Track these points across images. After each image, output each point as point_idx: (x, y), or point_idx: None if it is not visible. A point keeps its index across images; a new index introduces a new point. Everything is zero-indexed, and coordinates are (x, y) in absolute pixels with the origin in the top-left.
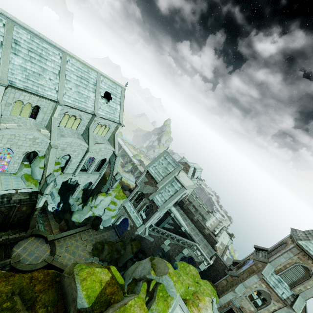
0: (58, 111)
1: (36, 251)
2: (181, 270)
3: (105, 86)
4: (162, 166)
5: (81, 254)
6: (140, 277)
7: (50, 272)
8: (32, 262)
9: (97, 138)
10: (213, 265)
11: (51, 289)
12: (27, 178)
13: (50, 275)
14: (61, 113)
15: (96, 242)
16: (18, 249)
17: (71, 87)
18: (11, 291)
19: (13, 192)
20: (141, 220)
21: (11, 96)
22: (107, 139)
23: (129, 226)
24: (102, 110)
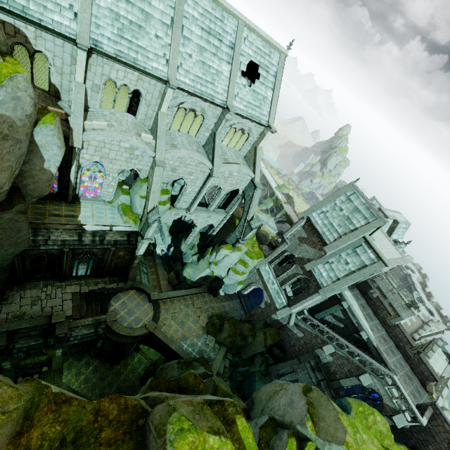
0: (169, 101)
1: (136, 310)
2: (358, 418)
3: (251, 50)
4: (340, 213)
5: (191, 327)
6: (282, 420)
7: (130, 405)
8: (131, 324)
9: (226, 153)
10: None
11: (127, 441)
12: (124, 211)
13: (128, 410)
14: (174, 105)
15: (213, 314)
16: (116, 302)
17: (191, 52)
18: (61, 436)
19: (107, 229)
20: (284, 299)
21: (97, 72)
22: (243, 155)
23: (263, 302)
24: (240, 100)
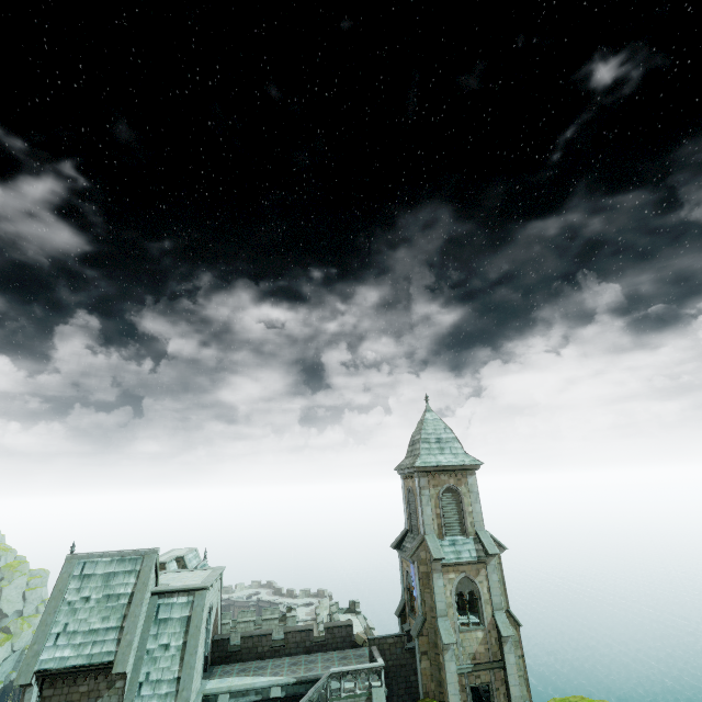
0: None
1: None
2: None
3: None
4: (90, 604)
5: None
6: None
7: None
8: None
9: None
10: (387, 669)
11: None
12: None
13: None
14: None
15: None
16: None
17: None
18: None
19: None
20: None
21: None
22: None
23: None
24: None
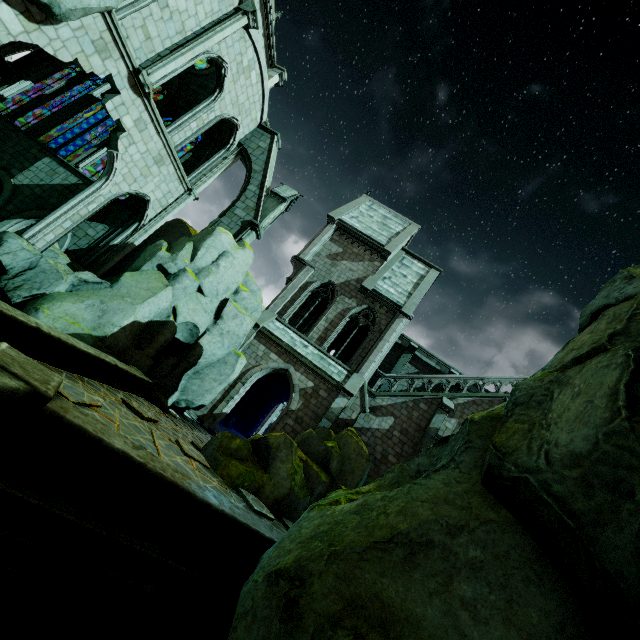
0: None
1: None
2: None
3: None
4: (373, 219)
5: (181, 464)
6: None
7: None
8: None
9: None
10: None
11: None
12: None
13: None
14: None
15: (196, 445)
16: None
17: None
18: None
19: None
20: (339, 365)
21: None
22: None
23: (296, 395)
24: None
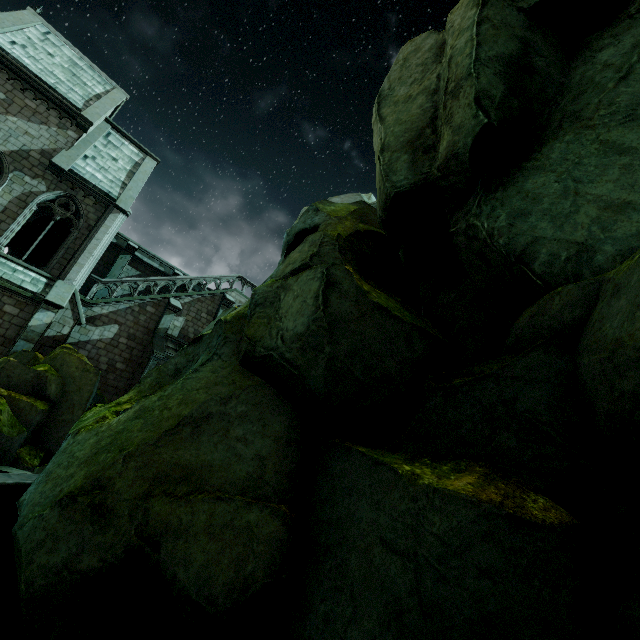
0: None
1: None
2: None
3: None
4: (54, 60)
5: None
6: None
7: None
8: None
9: None
10: None
11: None
12: None
13: None
14: None
15: None
16: None
17: None
18: None
19: None
20: (31, 271)
21: None
22: None
23: None
24: None
